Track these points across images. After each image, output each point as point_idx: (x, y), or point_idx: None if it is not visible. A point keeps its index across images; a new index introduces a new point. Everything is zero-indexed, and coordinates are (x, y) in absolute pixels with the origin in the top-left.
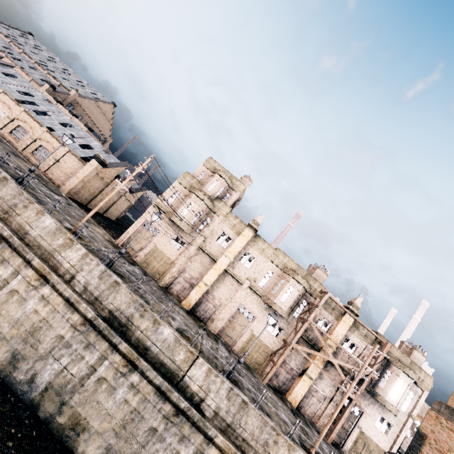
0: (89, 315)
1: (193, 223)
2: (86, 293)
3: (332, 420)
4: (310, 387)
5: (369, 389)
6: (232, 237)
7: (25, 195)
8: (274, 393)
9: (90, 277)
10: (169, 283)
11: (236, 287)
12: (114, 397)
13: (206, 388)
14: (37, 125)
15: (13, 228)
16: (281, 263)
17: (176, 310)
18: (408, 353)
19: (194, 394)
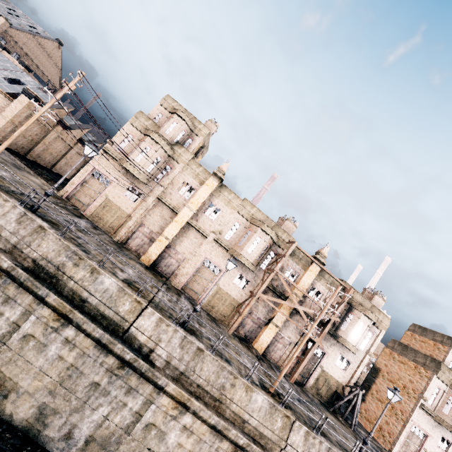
0: (5, 265)
1: (150, 172)
2: (1, 240)
3: (292, 360)
4: (276, 334)
5: (332, 332)
6: (195, 188)
7: None
8: (240, 342)
9: (4, 221)
10: (126, 238)
11: (201, 241)
12: (45, 354)
13: (156, 338)
14: None
15: None
16: (248, 214)
17: (130, 264)
18: (369, 299)
19: (143, 345)
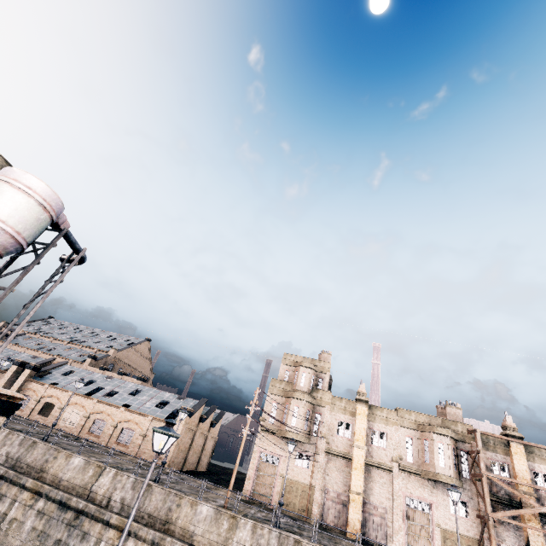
0: None
1: (306, 429)
2: None
3: None
4: None
5: None
6: (350, 422)
7: (172, 493)
8: None
9: None
10: (320, 515)
11: (388, 478)
12: None
13: None
14: (114, 409)
15: (177, 537)
16: (411, 423)
17: (353, 545)
18: None
19: None
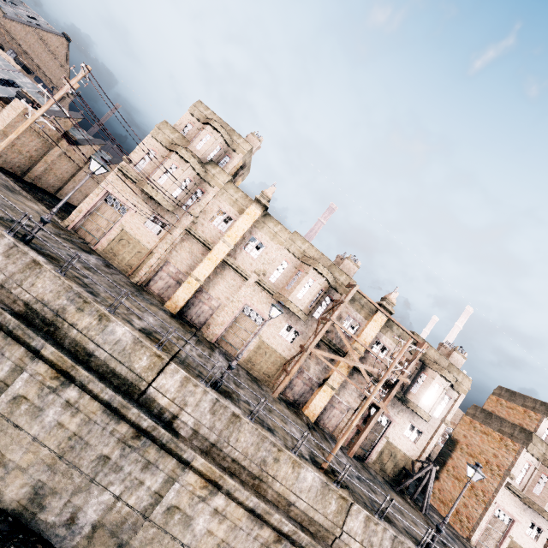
0: None
1: (176, 197)
2: None
3: (350, 429)
4: (332, 398)
5: (400, 395)
6: (233, 217)
7: None
8: (287, 407)
9: None
10: (147, 280)
11: (240, 283)
12: (41, 421)
13: (180, 401)
14: None
15: None
16: (298, 251)
17: (151, 310)
18: (446, 356)
19: (164, 410)
